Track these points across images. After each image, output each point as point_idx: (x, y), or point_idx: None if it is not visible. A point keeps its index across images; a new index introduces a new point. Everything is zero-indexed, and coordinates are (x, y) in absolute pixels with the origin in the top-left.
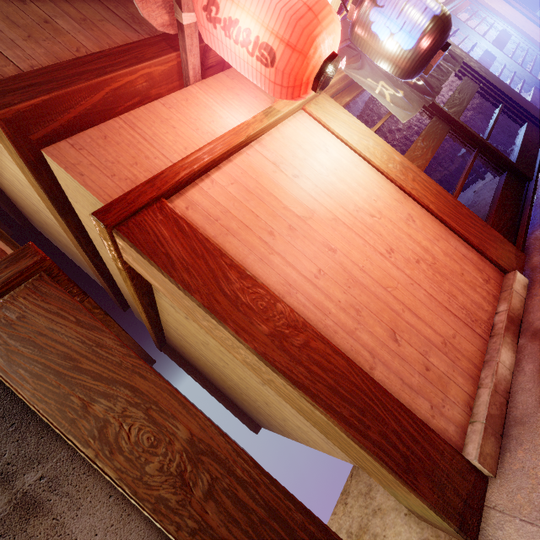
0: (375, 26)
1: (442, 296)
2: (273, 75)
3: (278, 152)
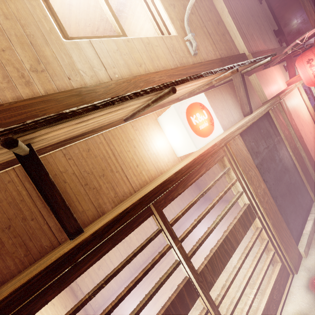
0: None
1: None
2: (314, 80)
3: (294, 96)
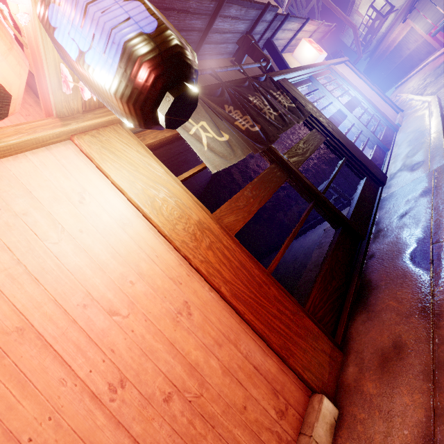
0: (58, 35)
1: None
2: None
3: None
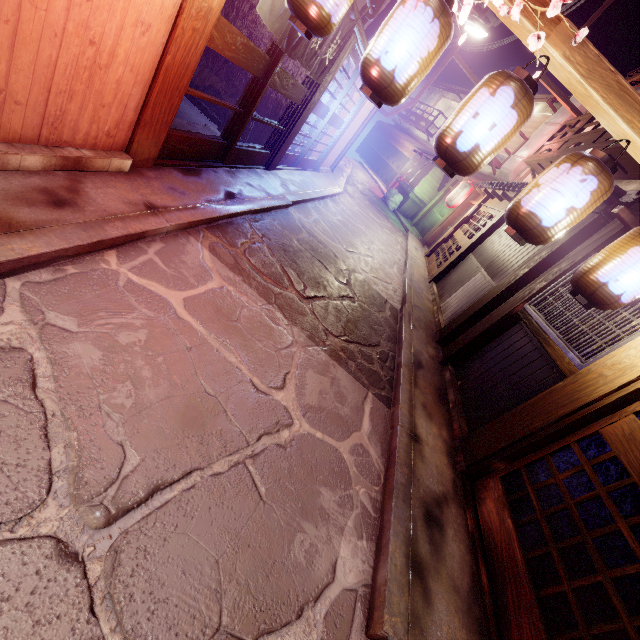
0: None
1: (63, 83)
2: None
3: None
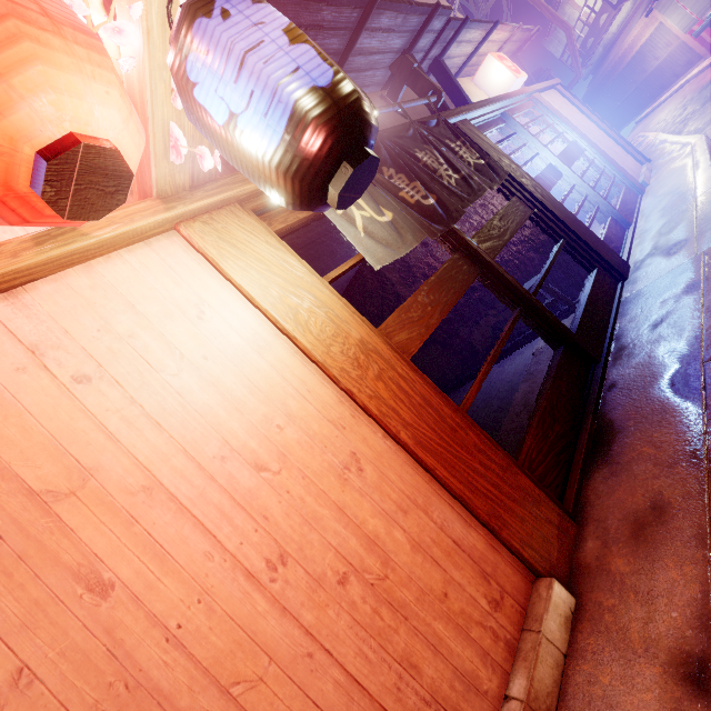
0: (200, 93)
1: (383, 676)
2: None
3: (62, 320)
